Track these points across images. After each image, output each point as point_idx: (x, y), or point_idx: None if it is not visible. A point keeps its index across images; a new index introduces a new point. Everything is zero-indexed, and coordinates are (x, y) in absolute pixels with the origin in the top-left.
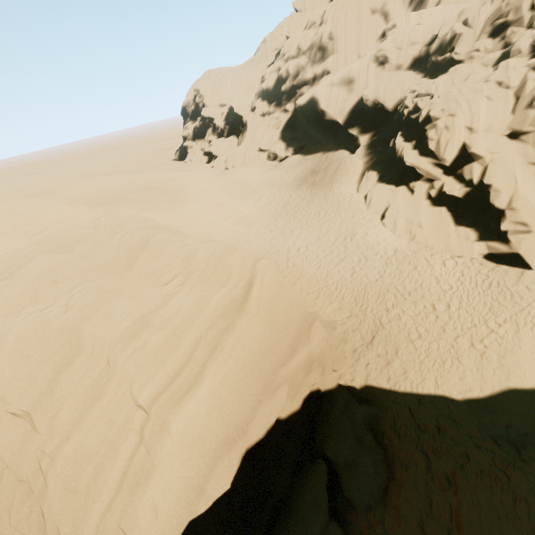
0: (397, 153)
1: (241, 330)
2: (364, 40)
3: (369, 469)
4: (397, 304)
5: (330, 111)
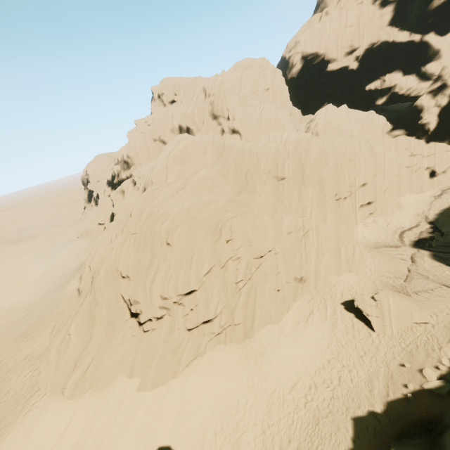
0: None
1: None
2: (152, 156)
3: None
4: None
5: None
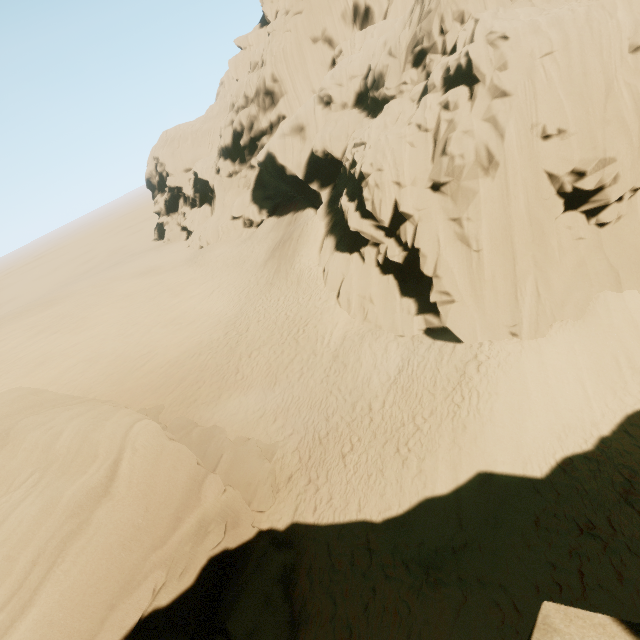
0: (344, 215)
1: (96, 525)
2: (313, 73)
3: (269, 635)
4: (337, 410)
5: (289, 166)
